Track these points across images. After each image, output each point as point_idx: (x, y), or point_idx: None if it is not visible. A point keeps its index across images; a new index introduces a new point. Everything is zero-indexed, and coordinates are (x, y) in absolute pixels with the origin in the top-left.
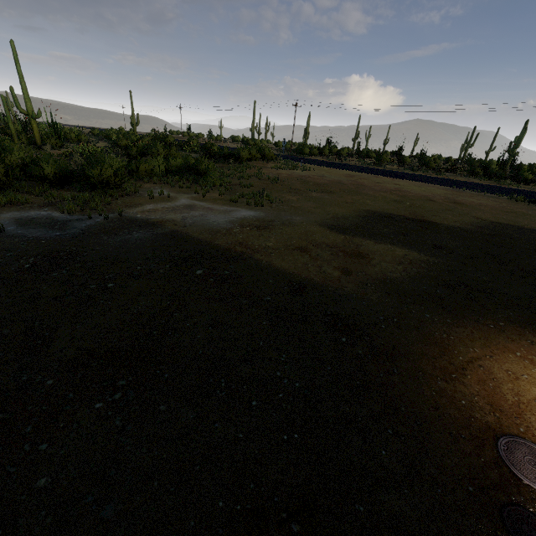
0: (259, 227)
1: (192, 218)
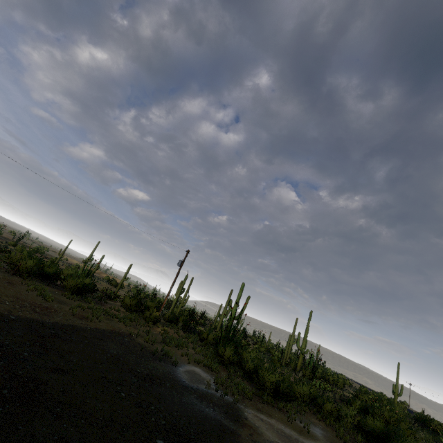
0: None
1: None
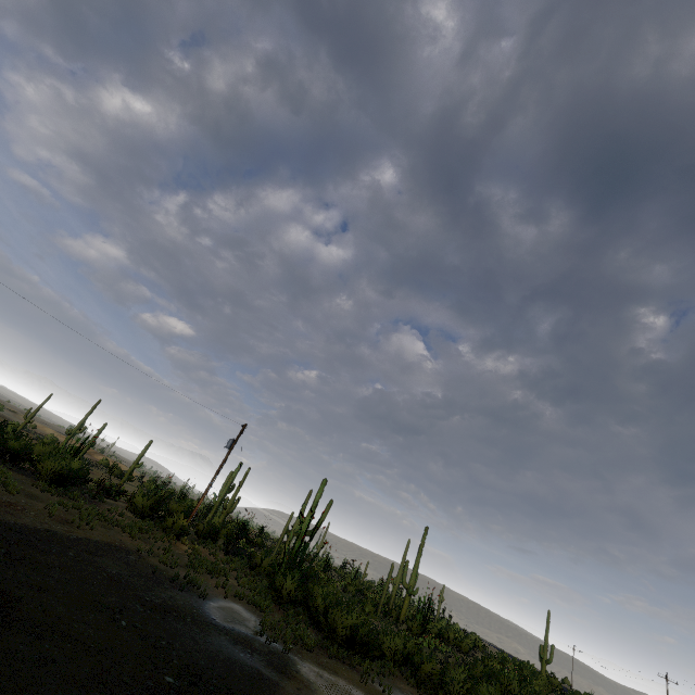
0: None
1: None
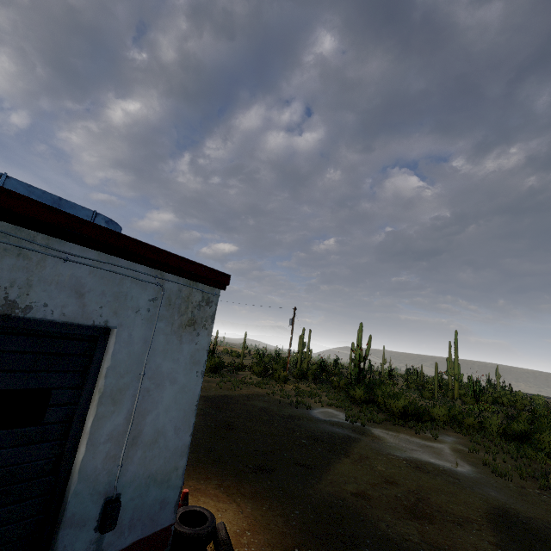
0: (418, 467)
1: (398, 445)
